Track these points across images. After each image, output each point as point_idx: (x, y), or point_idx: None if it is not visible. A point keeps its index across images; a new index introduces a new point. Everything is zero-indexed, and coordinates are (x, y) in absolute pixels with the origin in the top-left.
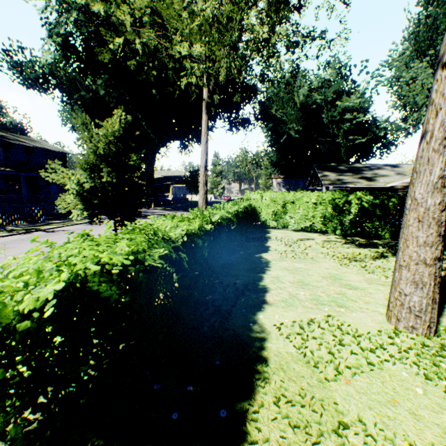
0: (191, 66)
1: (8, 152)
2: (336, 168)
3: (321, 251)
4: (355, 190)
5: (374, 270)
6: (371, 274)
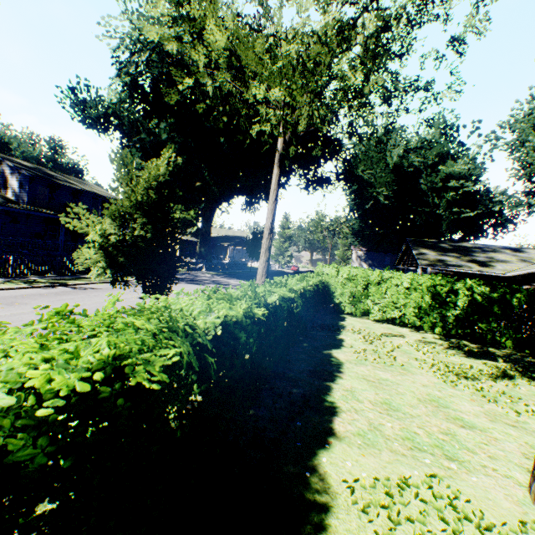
0: (266, 112)
1: (53, 193)
2: (436, 245)
3: (415, 355)
4: (460, 276)
5: (496, 397)
6: (492, 403)
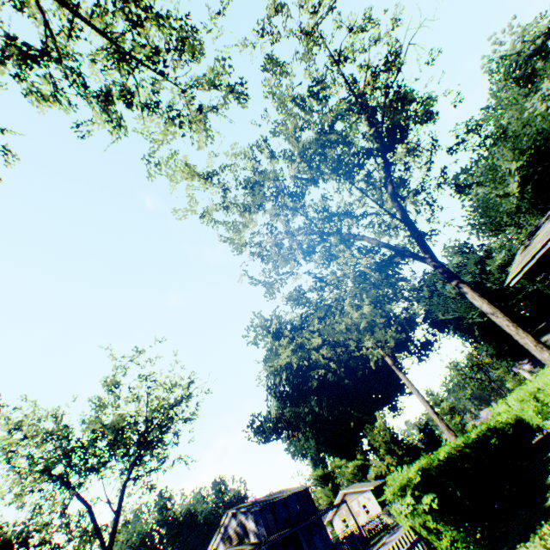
0: (369, 353)
1: (274, 514)
2: (547, 326)
3: None
4: None
5: None
6: None
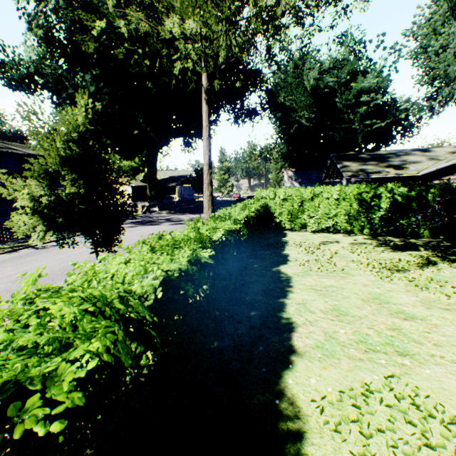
0: (185, 47)
1: None
2: (357, 157)
3: (351, 258)
4: (378, 180)
5: (427, 284)
6: (424, 291)
